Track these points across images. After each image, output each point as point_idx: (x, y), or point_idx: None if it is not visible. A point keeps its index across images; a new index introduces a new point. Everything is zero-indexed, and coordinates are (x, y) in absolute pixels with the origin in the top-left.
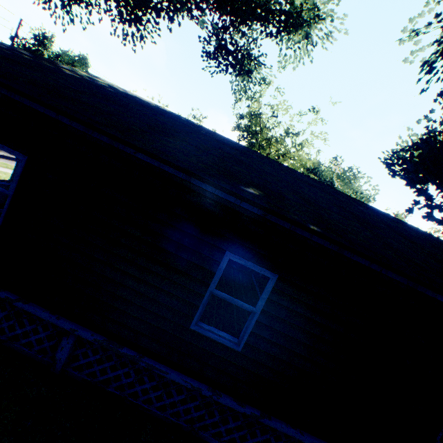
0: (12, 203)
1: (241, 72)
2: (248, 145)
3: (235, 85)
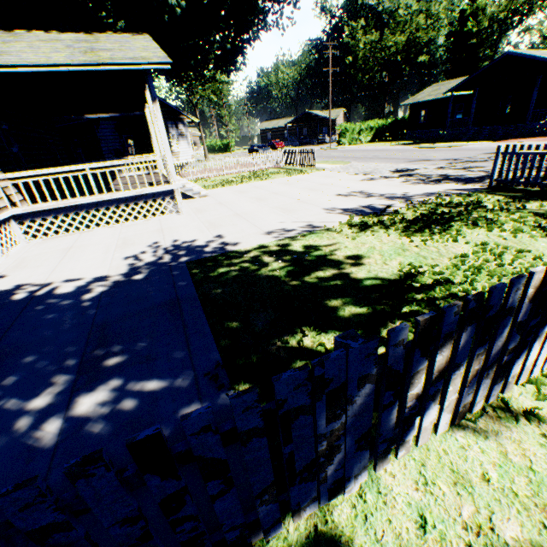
0: None
1: None
2: None
3: None
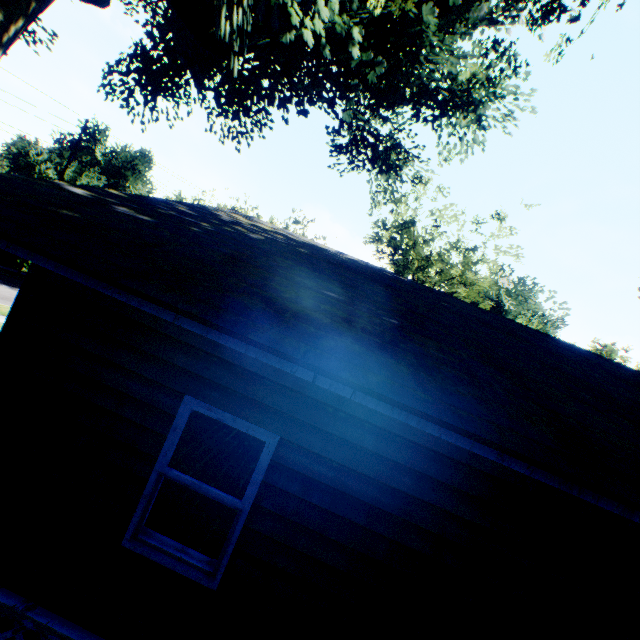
0: (247, 524)
1: (388, 170)
2: (390, 262)
3: (376, 186)
